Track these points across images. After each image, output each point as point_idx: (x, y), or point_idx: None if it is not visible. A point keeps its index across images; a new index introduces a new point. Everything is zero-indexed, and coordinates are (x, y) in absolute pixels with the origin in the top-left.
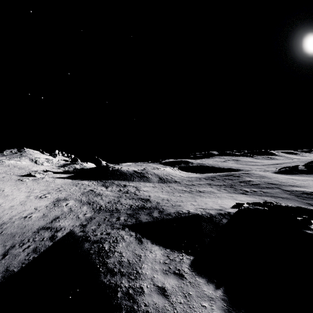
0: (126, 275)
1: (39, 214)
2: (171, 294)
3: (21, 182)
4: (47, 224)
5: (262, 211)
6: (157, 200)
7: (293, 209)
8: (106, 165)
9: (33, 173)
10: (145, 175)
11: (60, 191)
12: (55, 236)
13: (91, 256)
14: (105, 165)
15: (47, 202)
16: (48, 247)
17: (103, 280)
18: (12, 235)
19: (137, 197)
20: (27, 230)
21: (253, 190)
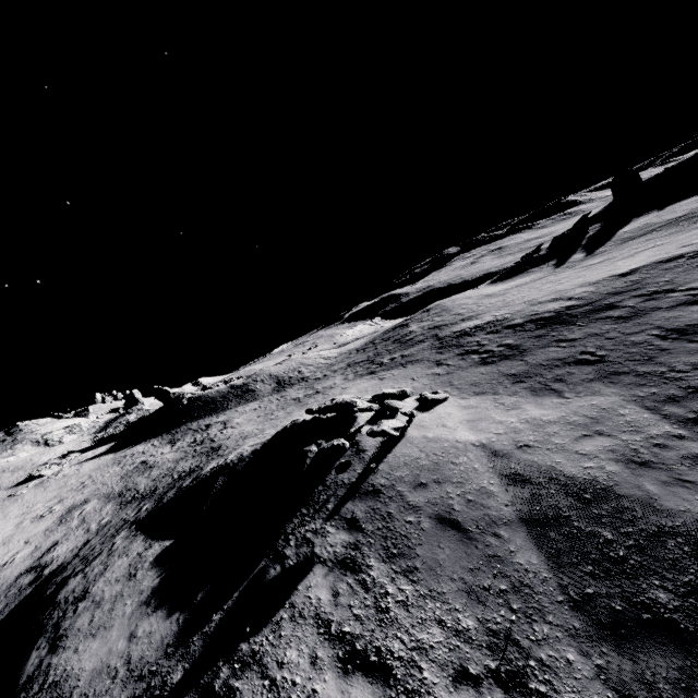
0: (70, 601)
1: (29, 550)
2: (102, 604)
3: (14, 500)
4: (34, 563)
5: (296, 427)
6: (229, 444)
7: (329, 409)
8: (176, 396)
9: (35, 472)
10: (250, 388)
11: (83, 488)
12: (38, 578)
13: (46, 593)
14: (175, 397)
15: (49, 522)
16: (23, 599)
17: (39, 619)
18: None
19: (207, 449)
20: (1, 585)
21: (391, 359)
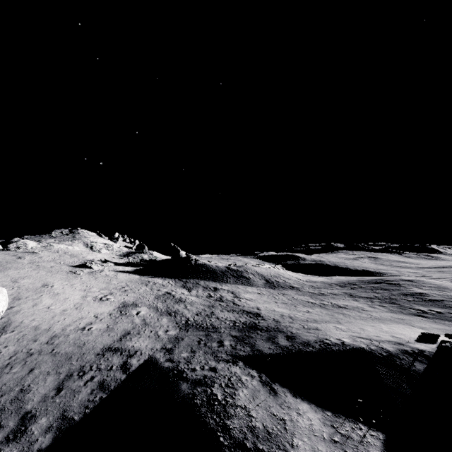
0: None
1: (102, 326)
2: None
3: (74, 275)
4: (115, 343)
5: None
6: (273, 316)
7: None
8: (187, 257)
9: (88, 263)
10: (244, 275)
11: (125, 292)
12: (128, 364)
13: (199, 410)
14: (186, 257)
15: (110, 308)
16: (121, 383)
17: None
18: (68, 356)
19: (239, 309)
20: (88, 350)
21: (436, 311)
